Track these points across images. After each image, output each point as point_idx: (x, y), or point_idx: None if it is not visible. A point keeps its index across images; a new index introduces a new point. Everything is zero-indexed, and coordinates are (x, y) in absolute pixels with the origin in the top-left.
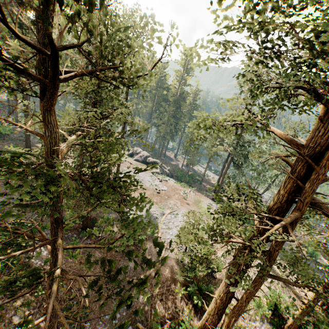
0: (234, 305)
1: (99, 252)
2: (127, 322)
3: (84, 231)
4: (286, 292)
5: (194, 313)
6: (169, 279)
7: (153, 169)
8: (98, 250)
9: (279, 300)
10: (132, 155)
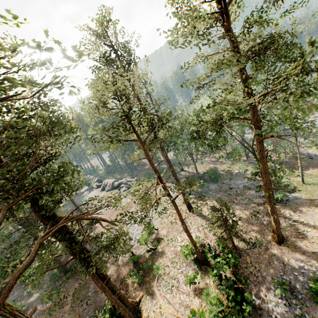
0: (168, 265)
1: (78, 283)
2: (93, 317)
3: (64, 276)
4: (212, 231)
5: (138, 287)
6: (123, 274)
7: (121, 190)
8: (77, 282)
9: (197, 242)
10: (104, 188)
